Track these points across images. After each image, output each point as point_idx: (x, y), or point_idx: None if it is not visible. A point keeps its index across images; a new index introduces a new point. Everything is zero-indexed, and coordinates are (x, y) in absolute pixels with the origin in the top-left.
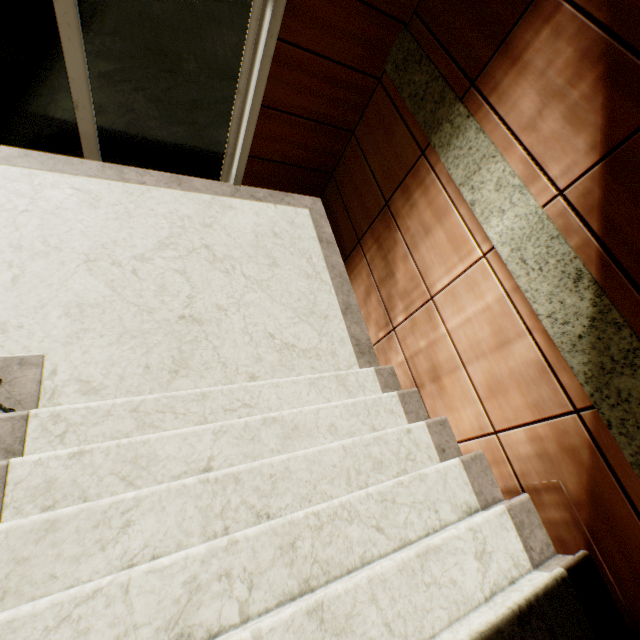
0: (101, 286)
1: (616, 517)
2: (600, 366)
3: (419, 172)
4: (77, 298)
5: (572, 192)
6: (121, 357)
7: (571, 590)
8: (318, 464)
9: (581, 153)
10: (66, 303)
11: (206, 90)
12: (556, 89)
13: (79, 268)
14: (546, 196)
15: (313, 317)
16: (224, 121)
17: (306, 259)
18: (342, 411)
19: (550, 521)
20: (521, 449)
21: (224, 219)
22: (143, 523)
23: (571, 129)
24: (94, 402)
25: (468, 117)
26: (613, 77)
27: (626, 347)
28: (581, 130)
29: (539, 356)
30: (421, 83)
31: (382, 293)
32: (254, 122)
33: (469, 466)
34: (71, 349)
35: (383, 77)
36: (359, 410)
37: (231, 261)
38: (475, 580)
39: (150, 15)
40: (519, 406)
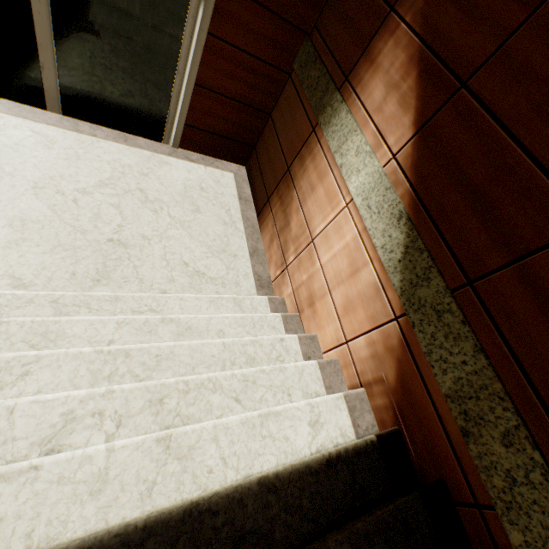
0: (44, 208)
1: (416, 397)
2: (410, 281)
3: (310, 144)
4: (21, 214)
5: (400, 156)
6: (52, 263)
7: (377, 450)
8: (199, 353)
9: (407, 128)
10: (11, 217)
11: (152, 67)
12: (395, 82)
13: (27, 192)
14: (385, 159)
15: (224, 254)
16: (166, 94)
17: (225, 210)
18: (231, 321)
19: (377, 407)
20: (362, 353)
21: (160, 171)
22: (40, 375)
23: (402, 111)
24: (20, 291)
25: (342, 102)
26: (426, 74)
27: (425, 266)
28: (407, 111)
29: (376, 279)
30: (315, 77)
31: (281, 239)
32: (189, 97)
33: (324, 367)
34: (9, 252)
35: (292, 73)
36: (246, 323)
37: (160, 203)
38: (305, 440)
39: (107, 3)
40: (362, 319)
